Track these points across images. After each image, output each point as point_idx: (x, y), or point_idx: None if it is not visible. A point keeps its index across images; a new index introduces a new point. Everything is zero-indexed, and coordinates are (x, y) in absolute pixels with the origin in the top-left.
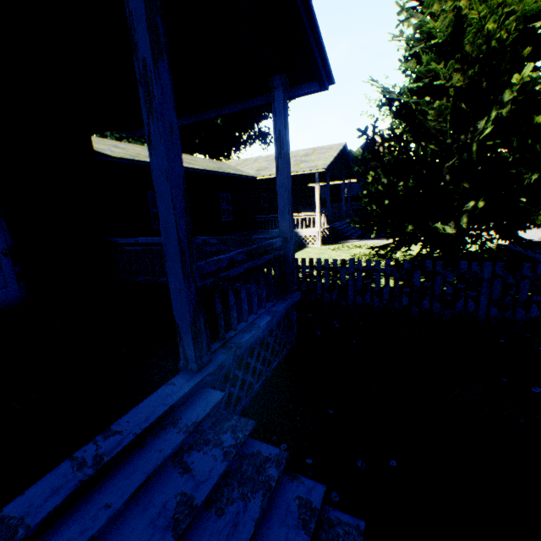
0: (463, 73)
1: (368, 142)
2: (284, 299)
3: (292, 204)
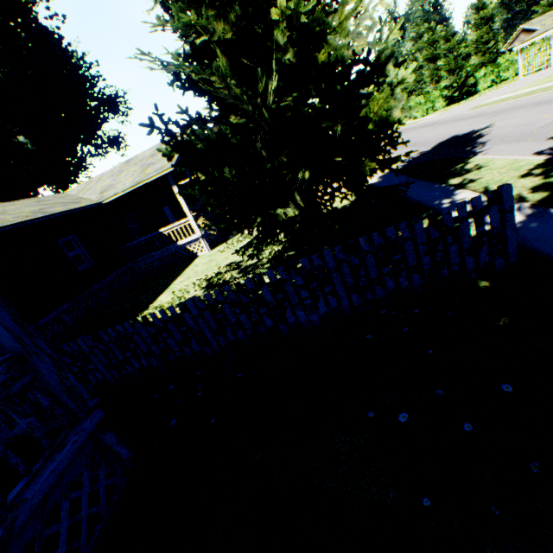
0: (226, 20)
1: (165, 136)
2: (62, 447)
3: (173, 211)
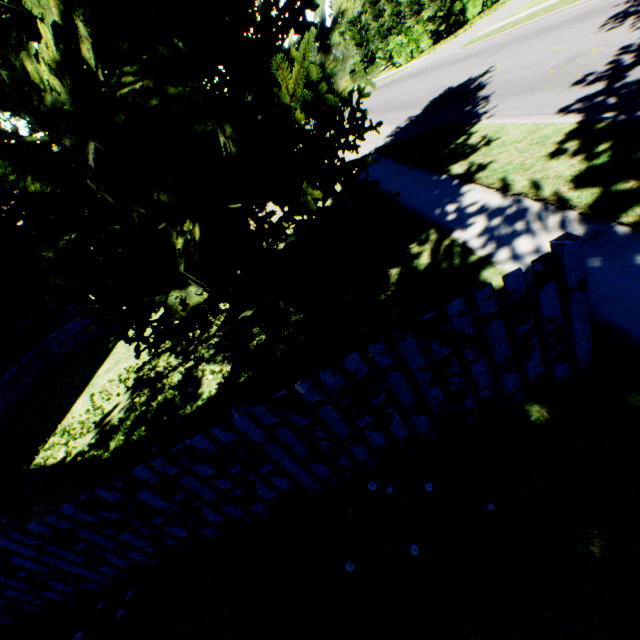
0: None
1: None
2: None
3: None
